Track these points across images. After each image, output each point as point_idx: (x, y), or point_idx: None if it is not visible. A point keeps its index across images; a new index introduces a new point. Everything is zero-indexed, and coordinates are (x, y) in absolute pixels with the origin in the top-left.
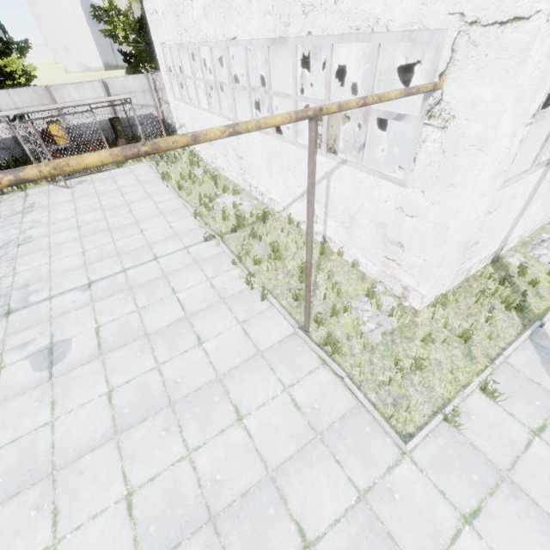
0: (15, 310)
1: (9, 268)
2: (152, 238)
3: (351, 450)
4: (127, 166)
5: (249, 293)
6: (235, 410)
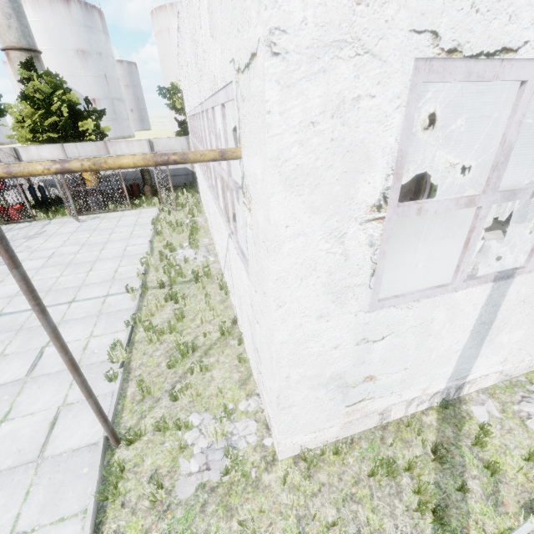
0: None
1: None
2: (90, 279)
3: None
4: (141, 208)
5: (109, 366)
6: None
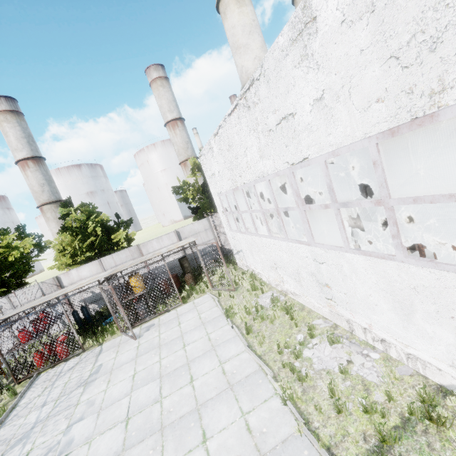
0: None
1: None
2: None
3: None
4: (192, 300)
5: None
6: None
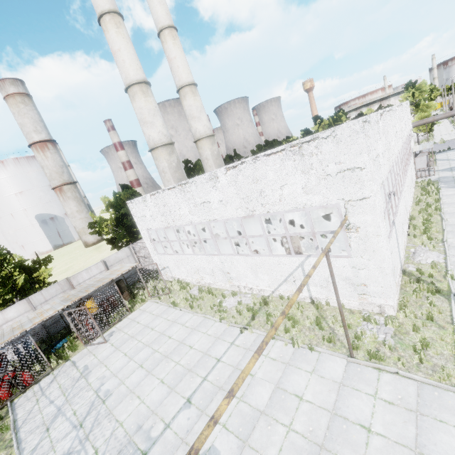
0: (148, 449)
1: (112, 422)
2: (203, 348)
3: (440, 410)
4: (137, 308)
5: (299, 352)
6: (361, 426)
